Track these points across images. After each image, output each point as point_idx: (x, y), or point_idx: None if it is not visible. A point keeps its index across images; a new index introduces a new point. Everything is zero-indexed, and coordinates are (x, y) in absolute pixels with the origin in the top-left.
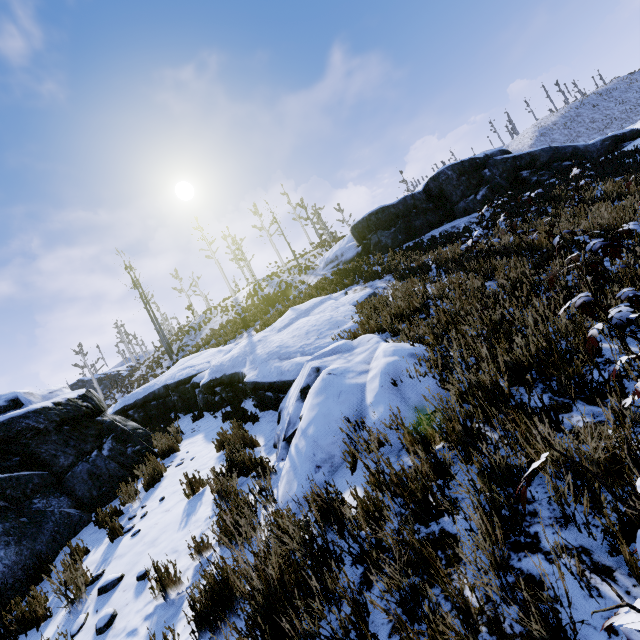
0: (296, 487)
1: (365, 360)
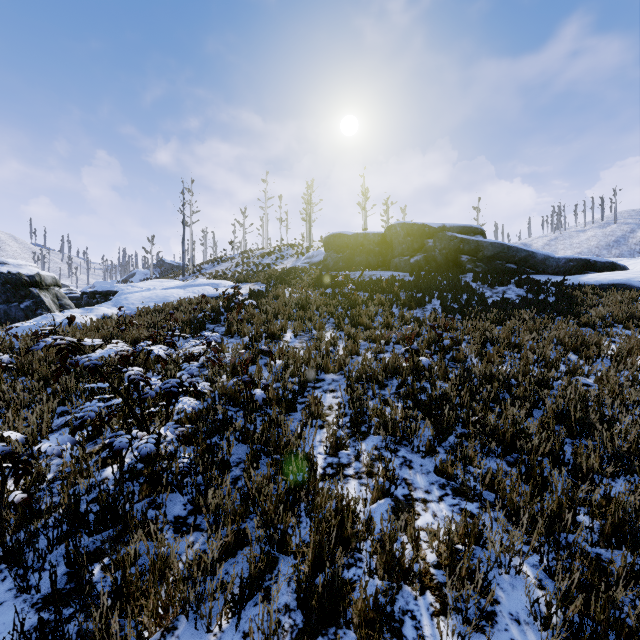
0: None
1: None
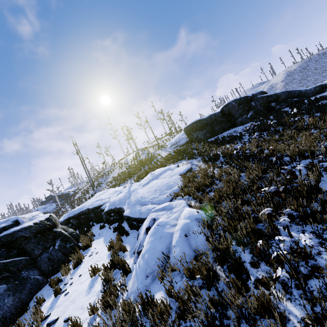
0: (136, 286)
1: (176, 217)
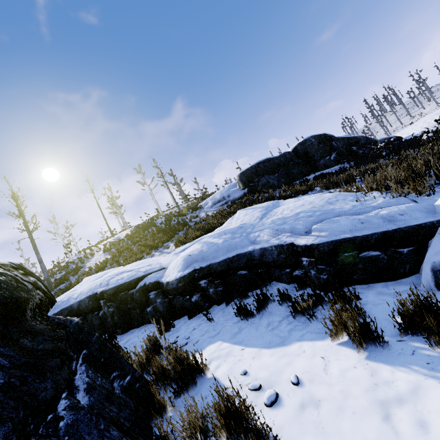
0: None
1: None
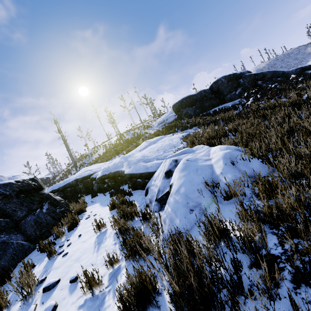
0: (178, 222)
1: (205, 154)
